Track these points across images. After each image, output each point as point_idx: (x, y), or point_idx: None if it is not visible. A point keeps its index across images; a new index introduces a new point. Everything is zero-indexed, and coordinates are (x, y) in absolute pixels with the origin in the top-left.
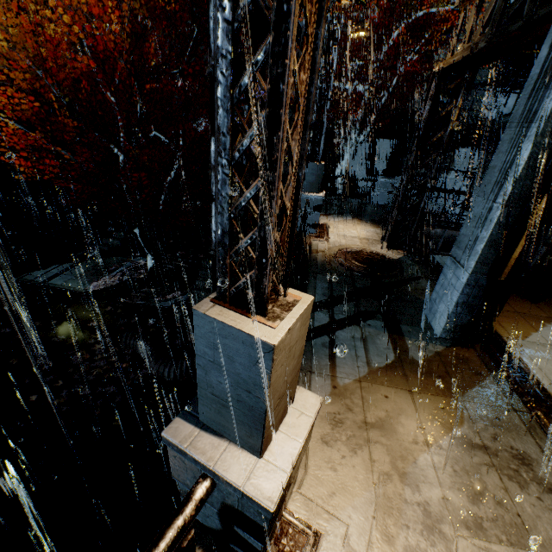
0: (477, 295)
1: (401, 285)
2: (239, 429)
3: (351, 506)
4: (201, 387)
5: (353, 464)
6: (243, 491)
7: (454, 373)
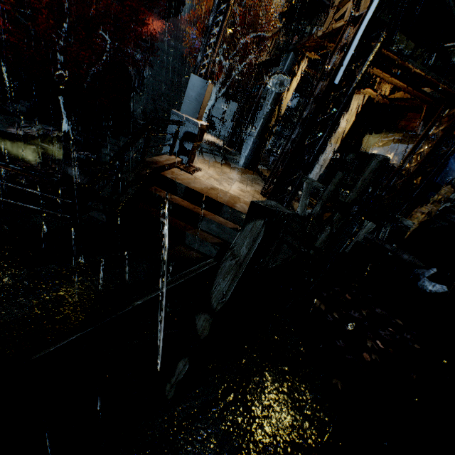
0: (256, 148)
1: (231, 155)
2: (193, 111)
3: (209, 171)
4: (185, 99)
5: (210, 168)
6: (194, 121)
7: (244, 171)
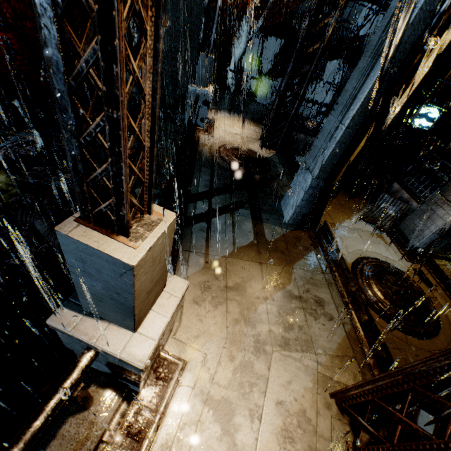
0: (316, 194)
1: (267, 181)
2: (115, 316)
3: (210, 342)
4: (78, 287)
5: (214, 315)
6: (120, 358)
7: (291, 249)
